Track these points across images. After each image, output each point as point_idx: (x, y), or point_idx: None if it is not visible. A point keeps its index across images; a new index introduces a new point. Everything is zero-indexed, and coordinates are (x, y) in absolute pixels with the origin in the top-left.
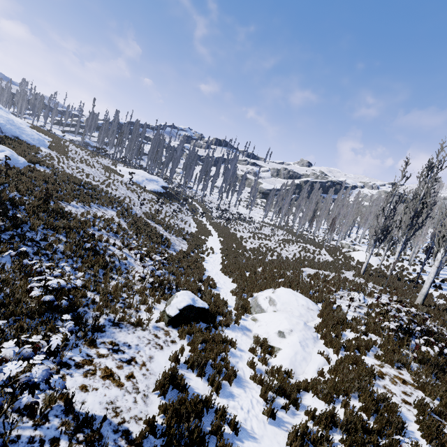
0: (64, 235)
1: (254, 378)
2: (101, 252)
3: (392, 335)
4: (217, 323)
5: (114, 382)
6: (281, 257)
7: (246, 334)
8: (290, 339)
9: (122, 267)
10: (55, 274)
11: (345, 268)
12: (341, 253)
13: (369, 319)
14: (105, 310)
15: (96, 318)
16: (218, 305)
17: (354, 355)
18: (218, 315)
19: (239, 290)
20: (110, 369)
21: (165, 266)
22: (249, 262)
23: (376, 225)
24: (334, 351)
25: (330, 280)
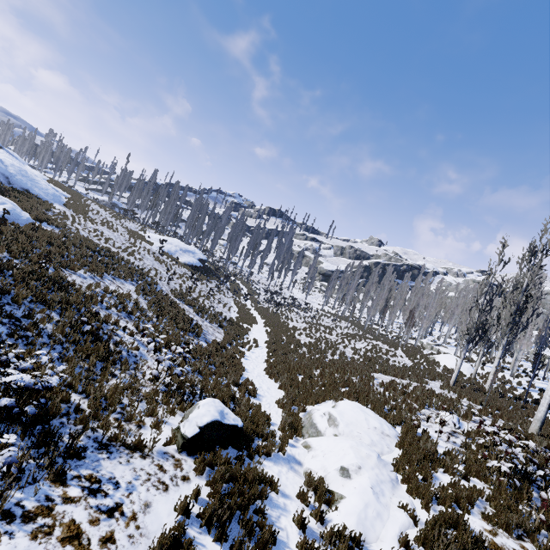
0: (58, 311)
1: (303, 547)
2: (105, 338)
3: (503, 481)
4: (254, 449)
5: (78, 549)
6: (344, 357)
7: (295, 468)
8: (358, 482)
9: (131, 359)
10: (23, 366)
11: (429, 376)
12: (422, 356)
13: (469, 454)
14: (92, 423)
15: (73, 436)
16: (257, 422)
17: (453, 514)
18: (255, 437)
19: (287, 401)
20: (77, 525)
21: (190, 361)
22: (303, 362)
23: (469, 321)
24: (423, 504)
25: (410, 392)
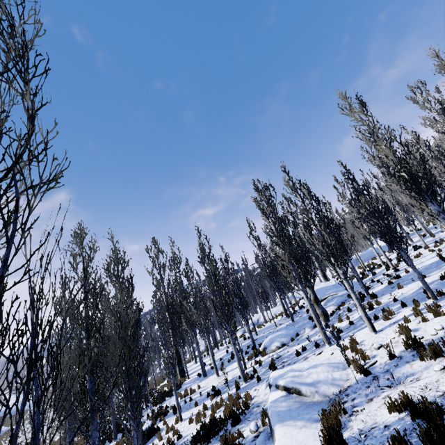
0: None
1: None
2: None
3: None
4: None
5: None
6: None
7: None
8: None
9: None
10: None
11: None
12: None
13: None
14: None
15: None
16: None
17: None
18: None
19: None
20: None
21: None
22: None
23: None
24: None
25: None
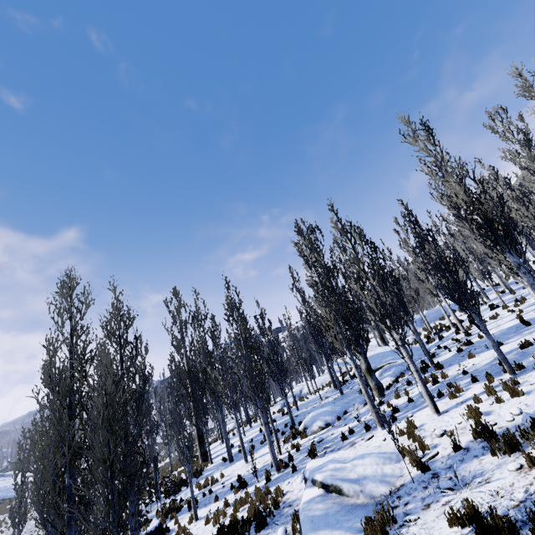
0: None
1: None
2: None
3: None
4: None
5: None
6: None
7: None
8: None
9: None
10: None
11: None
12: None
13: None
14: None
15: None
16: None
17: None
18: None
19: None
20: None
21: None
22: None
23: None
24: None
25: None
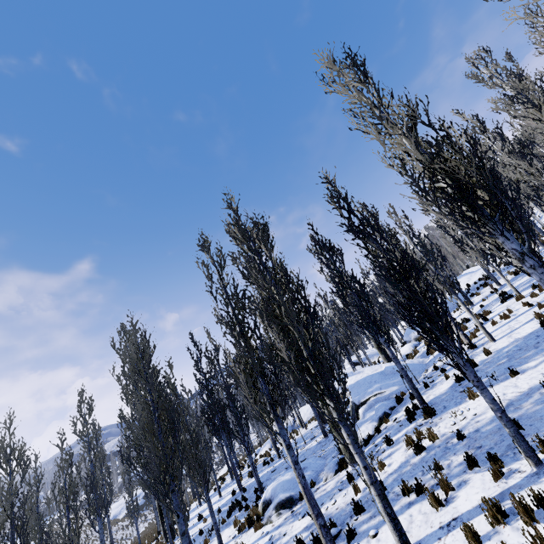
0: None
1: None
2: None
3: None
4: None
5: None
6: None
7: None
8: None
9: None
10: None
11: None
12: None
13: None
14: None
15: None
16: None
17: None
18: None
19: None
20: None
21: None
22: None
23: None
24: None
25: None
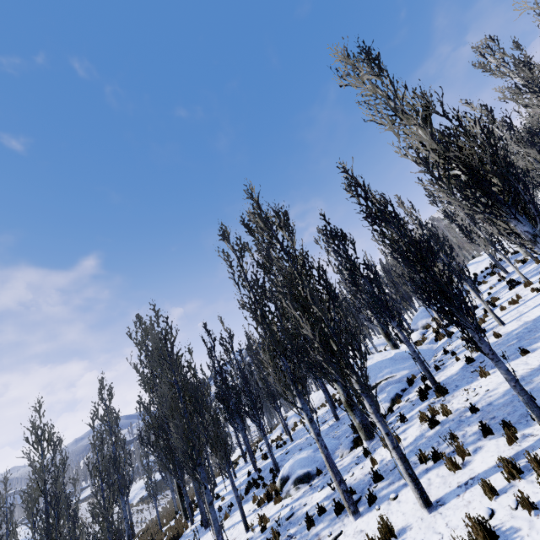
0: None
1: None
2: None
3: None
4: None
5: None
6: None
7: None
8: None
9: None
10: None
11: None
12: None
13: None
14: None
15: None
16: None
17: None
18: None
19: None
20: None
21: None
22: None
23: None
24: None
25: None
